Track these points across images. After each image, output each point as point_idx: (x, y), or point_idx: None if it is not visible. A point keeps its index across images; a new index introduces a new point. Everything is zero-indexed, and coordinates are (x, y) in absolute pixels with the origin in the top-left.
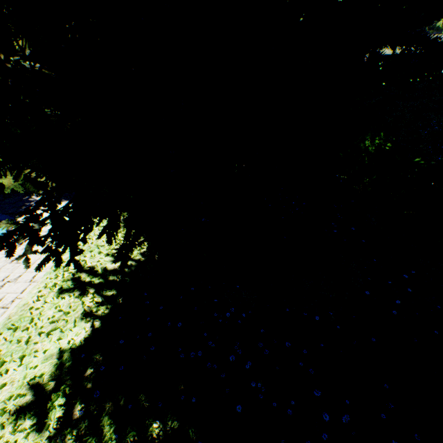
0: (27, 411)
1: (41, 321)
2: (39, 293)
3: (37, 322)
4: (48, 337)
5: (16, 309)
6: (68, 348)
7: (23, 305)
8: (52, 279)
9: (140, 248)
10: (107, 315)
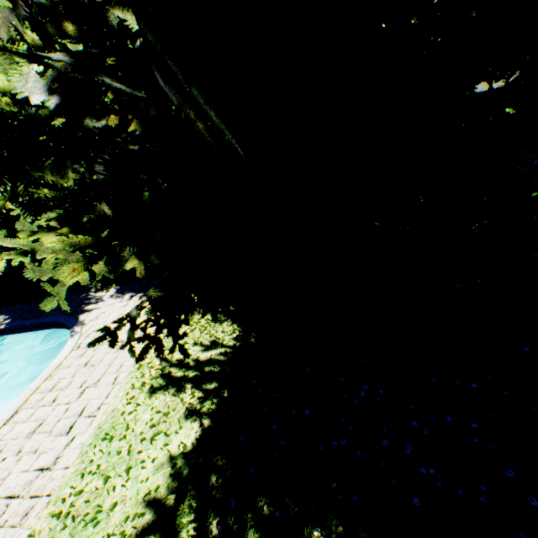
0: (152, 532)
1: (138, 427)
2: (127, 395)
3: (134, 428)
4: (152, 444)
5: (105, 417)
6: (179, 454)
7: (111, 411)
8: (137, 378)
9: (231, 333)
10: (215, 411)
